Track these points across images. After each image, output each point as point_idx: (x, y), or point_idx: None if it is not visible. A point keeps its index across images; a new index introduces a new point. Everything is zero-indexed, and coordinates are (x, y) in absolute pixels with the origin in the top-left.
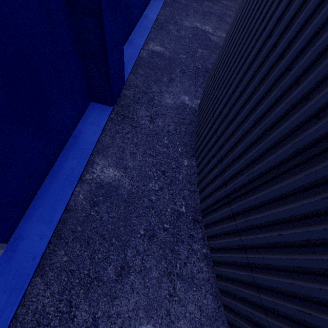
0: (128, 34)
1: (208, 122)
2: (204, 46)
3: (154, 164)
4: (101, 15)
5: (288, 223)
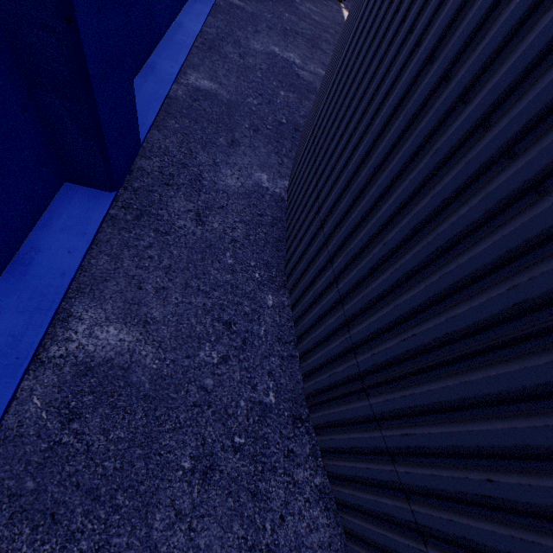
0: (146, 52)
1: (309, 223)
2: (289, 87)
3: (207, 309)
4: None
5: (512, 460)
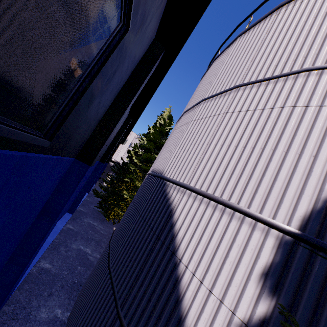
0: None
1: None
2: (83, 264)
3: None
4: (26, 265)
5: None
